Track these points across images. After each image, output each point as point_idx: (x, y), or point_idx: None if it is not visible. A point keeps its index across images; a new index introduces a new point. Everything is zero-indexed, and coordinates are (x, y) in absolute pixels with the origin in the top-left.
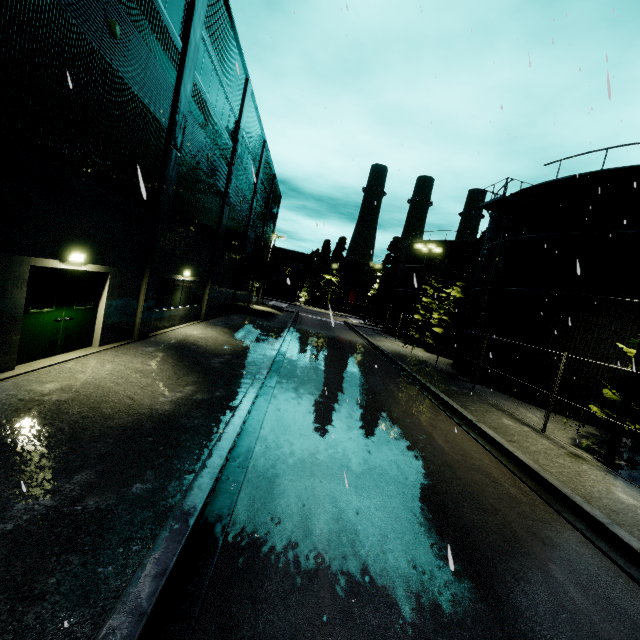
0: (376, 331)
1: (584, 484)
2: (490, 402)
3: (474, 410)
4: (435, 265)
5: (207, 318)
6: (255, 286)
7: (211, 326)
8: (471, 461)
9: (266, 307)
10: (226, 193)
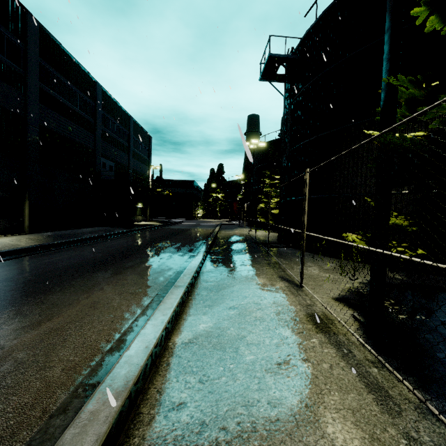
0: (240, 225)
1: (259, 398)
2: (271, 261)
3: (235, 272)
4: (268, 159)
5: (38, 231)
6: (137, 207)
7: (25, 236)
8: (1, 377)
9: (153, 222)
10: (26, 115)
